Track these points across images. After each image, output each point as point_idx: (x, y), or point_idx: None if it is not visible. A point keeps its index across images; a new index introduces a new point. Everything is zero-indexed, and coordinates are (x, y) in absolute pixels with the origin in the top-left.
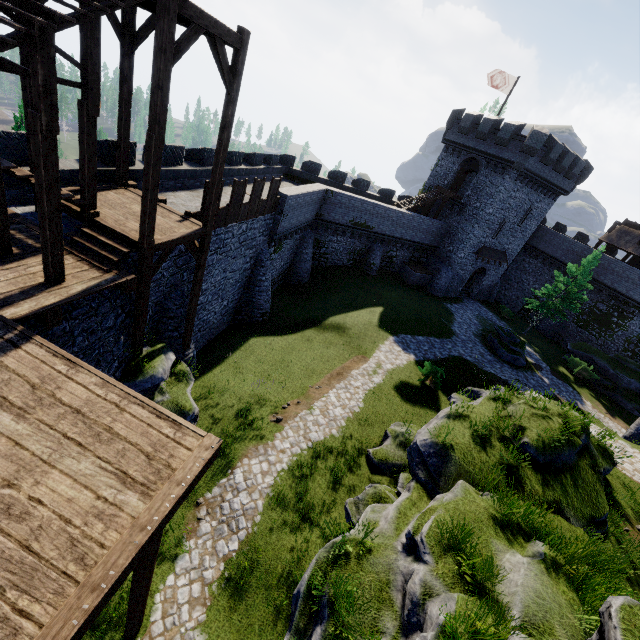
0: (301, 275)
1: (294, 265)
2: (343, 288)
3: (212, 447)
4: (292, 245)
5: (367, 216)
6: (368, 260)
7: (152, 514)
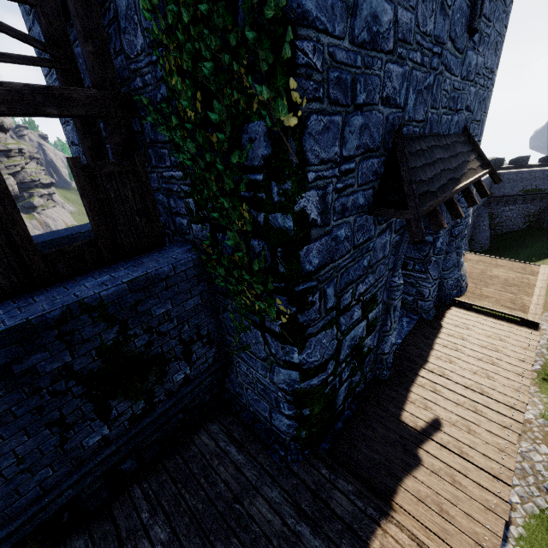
0: (482, 242)
1: (474, 236)
2: (528, 244)
3: (547, 267)
4: (471, 221)
5: (537, 182)
6: (546, 218)
7: (542, 278)
